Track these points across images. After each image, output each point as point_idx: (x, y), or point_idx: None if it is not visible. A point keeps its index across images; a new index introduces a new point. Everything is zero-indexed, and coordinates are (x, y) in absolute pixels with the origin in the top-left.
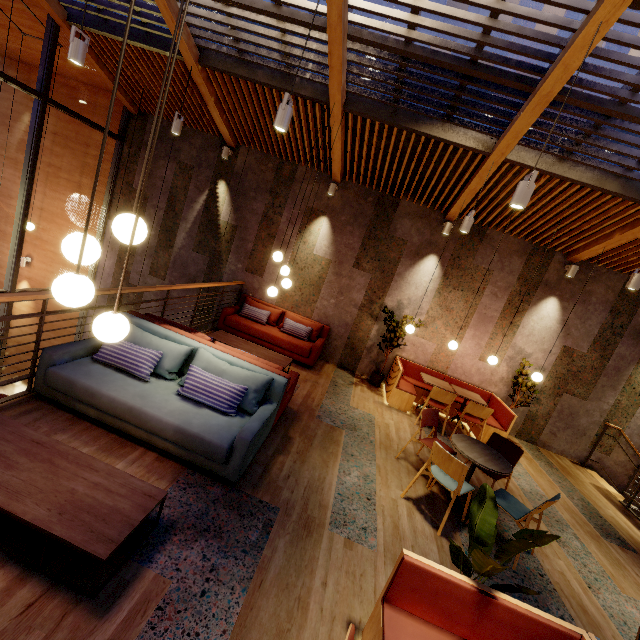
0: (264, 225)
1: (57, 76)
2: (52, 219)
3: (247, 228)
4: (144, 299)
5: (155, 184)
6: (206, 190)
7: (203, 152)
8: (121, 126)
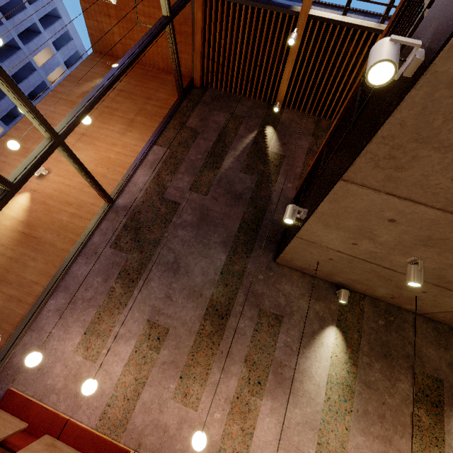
0: (310, 156)
1: (137, 64)
2: (91, 142)
3: (294, 157)
4: (178, 213)
5: (207, 124)
6: (255, 131)
7: (253, 109)
8: (185, 90)
